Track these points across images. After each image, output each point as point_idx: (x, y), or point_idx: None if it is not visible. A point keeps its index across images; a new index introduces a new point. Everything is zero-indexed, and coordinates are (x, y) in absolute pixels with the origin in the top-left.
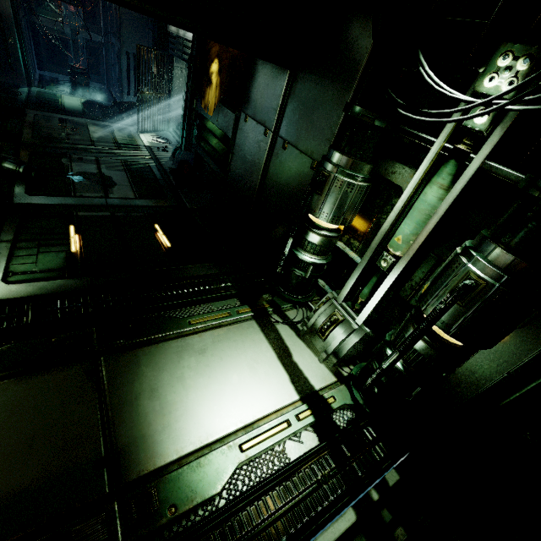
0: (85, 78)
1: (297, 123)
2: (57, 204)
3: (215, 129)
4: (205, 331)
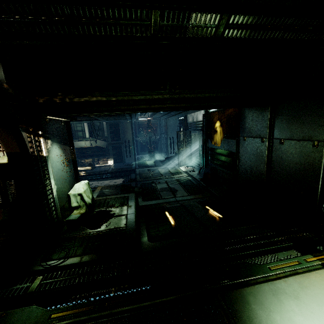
0: (154, 152)
1: (288, 127)
2: (155, 204)
3: (222, 152)
4: (287, 277)
